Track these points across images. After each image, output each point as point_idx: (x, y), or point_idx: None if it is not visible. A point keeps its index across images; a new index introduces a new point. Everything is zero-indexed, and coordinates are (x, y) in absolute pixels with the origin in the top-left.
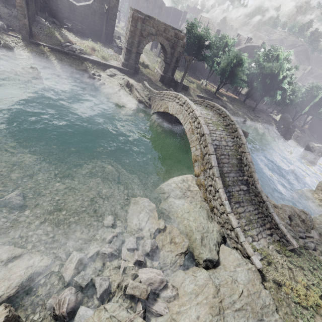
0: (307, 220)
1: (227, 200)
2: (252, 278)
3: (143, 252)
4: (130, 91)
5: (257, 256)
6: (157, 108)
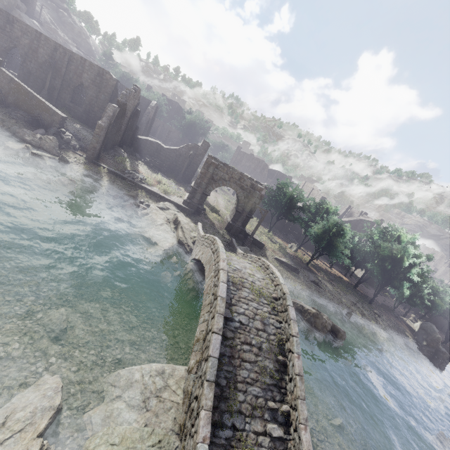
0: None
1: (206, 444)
2: None
3: None
4: (175, 229)
5: None
6: (195, 254)
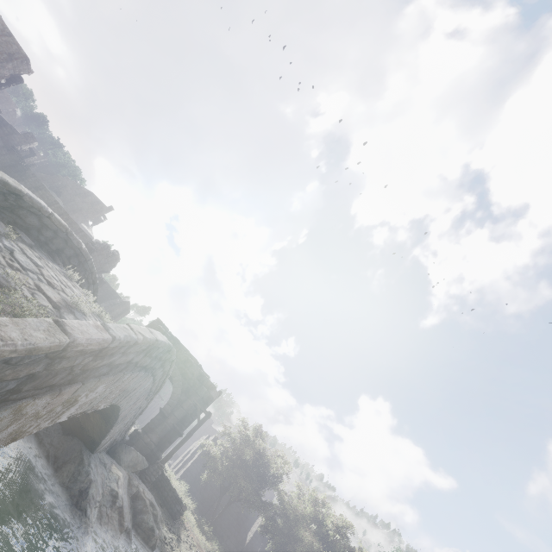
0: None
1: None
2: None
3: None
4: None
5: None
6: None
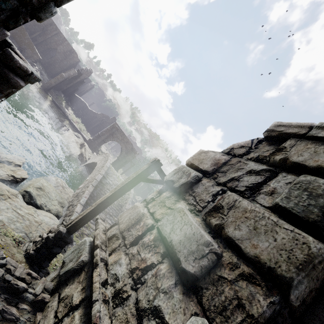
0: None
1: (86, 198)
2: None
3: None
4: (80, 148)
5: None
6: (90, 161)
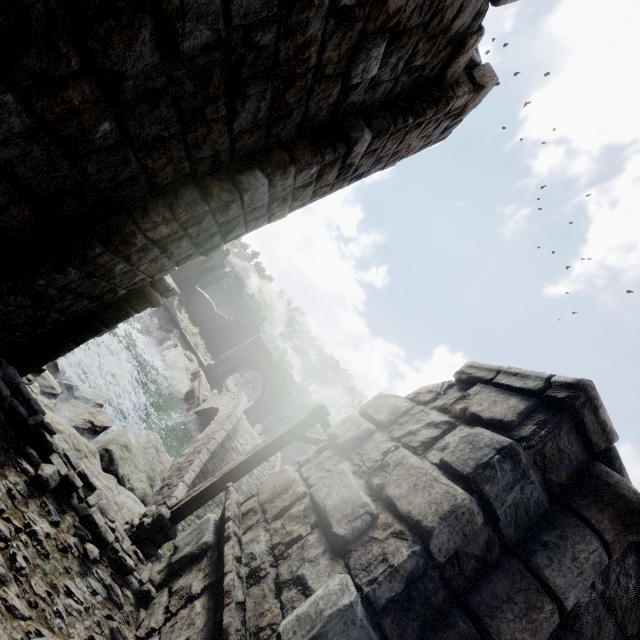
0: None
1: (194, 473)
2: None
3: (59, 379)
4: (191, 380)
5: None
6: (205, 406)
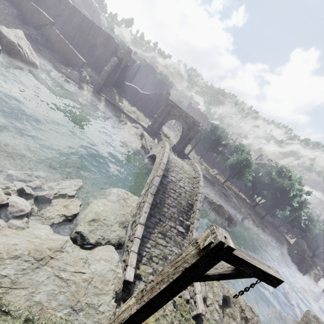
0: (253, 323)
1: (146, 214)
2: (108, 278)
3: (35, 194)
4: (141, 139)
5: (142, 284)
6: (151, 153)
